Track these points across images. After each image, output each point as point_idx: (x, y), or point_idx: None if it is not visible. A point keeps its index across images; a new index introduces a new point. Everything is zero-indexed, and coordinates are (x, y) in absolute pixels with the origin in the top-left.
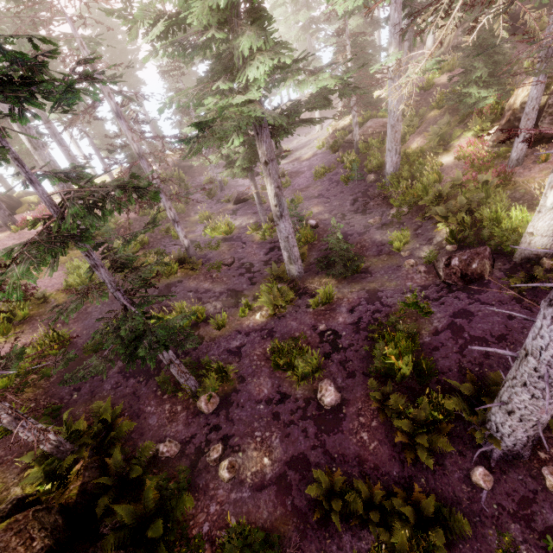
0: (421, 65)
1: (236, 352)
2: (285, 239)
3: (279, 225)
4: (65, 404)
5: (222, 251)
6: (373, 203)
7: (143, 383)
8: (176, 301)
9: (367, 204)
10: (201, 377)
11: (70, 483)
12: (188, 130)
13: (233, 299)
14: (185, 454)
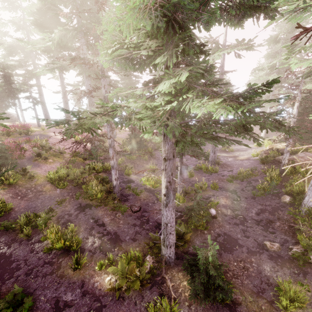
0: None
1: (58, 309)
2: (163, 225)
3: (162, 210)
4: None
5: (139, 198)
6: (279, 223)
7: None
8: (78, 221)
9: (271, 222)
10: None
11: None
12: None
13: (110, 244)
14: None
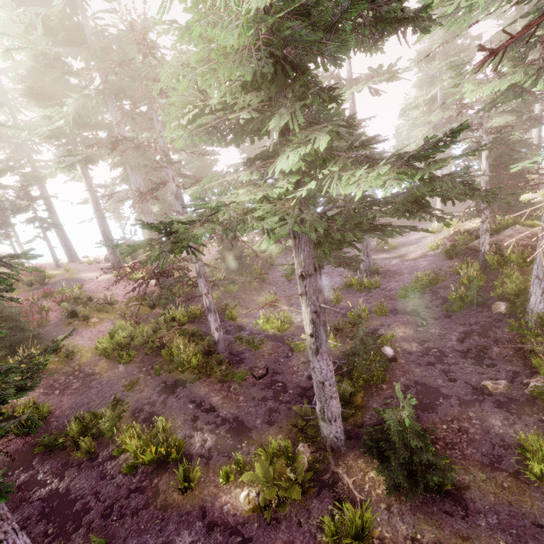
0: None
1: None
2: (318, 385)
3: (311, 362)
4: None
5: (261, 353)
6: (499, 349)
7: (46, 539)
8: (169, 411)
9: (486, 349)
10: None
11: None
12: None
13: (232, 439)
14: None
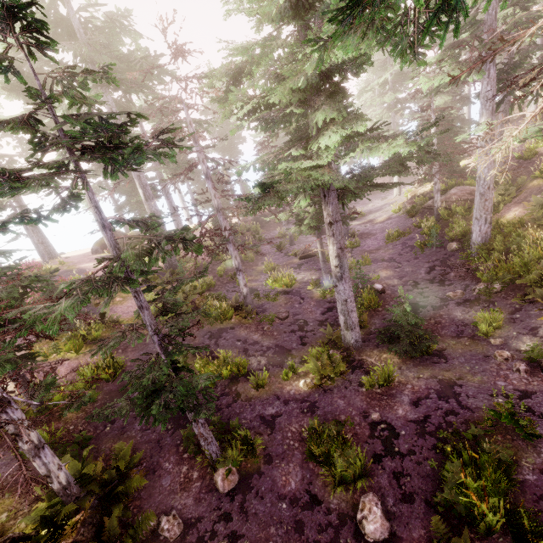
0: (520, 127)
1: (269, 422)
2: (343, 302)
3: (338, 286)
4: (96, 435)
5: (279, 304)
6: (454, 274)
7: (169, 431)
8: (223, 348)
9: (446, 274)
10: (227, 442)
11: (63, 536)
12: (257, 189)
13: (279, 357)
14: (185, 540)
